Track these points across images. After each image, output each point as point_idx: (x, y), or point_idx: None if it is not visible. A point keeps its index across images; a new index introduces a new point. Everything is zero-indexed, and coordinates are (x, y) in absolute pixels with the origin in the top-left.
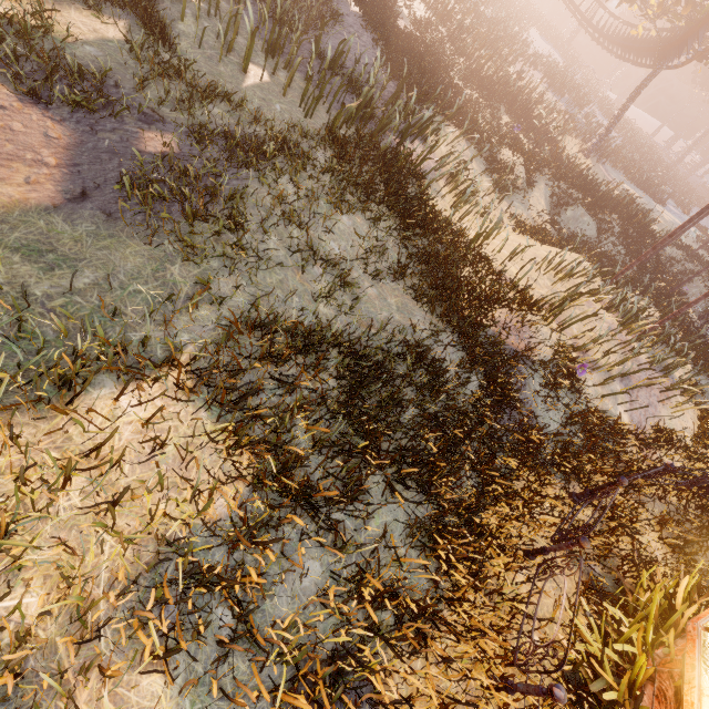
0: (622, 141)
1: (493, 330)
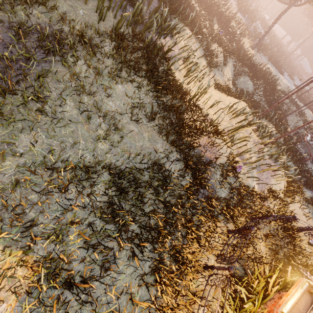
0: (269, 41)
1: (198, 148)
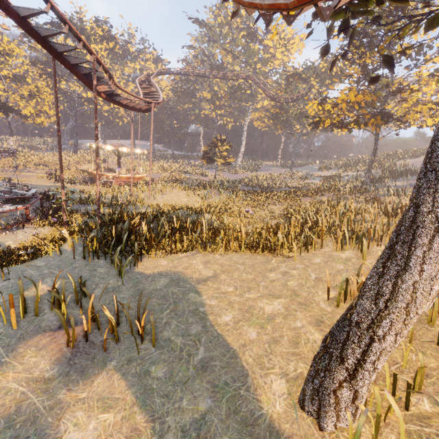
0: None
1: None
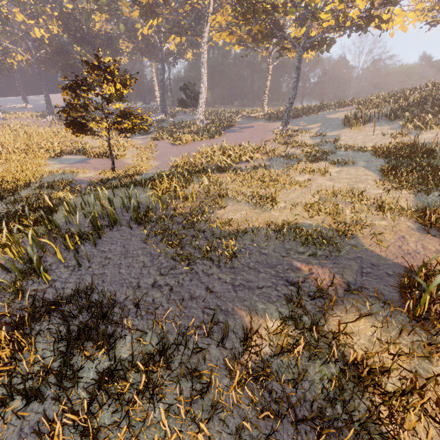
0: None
1: None
